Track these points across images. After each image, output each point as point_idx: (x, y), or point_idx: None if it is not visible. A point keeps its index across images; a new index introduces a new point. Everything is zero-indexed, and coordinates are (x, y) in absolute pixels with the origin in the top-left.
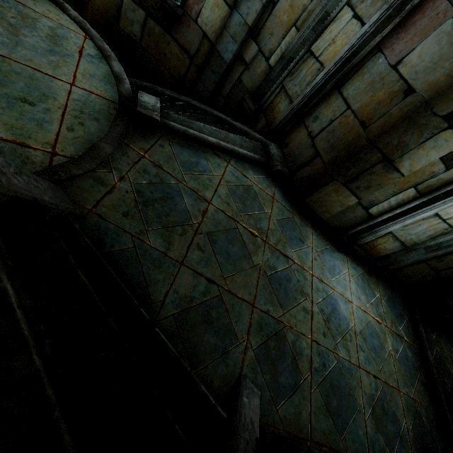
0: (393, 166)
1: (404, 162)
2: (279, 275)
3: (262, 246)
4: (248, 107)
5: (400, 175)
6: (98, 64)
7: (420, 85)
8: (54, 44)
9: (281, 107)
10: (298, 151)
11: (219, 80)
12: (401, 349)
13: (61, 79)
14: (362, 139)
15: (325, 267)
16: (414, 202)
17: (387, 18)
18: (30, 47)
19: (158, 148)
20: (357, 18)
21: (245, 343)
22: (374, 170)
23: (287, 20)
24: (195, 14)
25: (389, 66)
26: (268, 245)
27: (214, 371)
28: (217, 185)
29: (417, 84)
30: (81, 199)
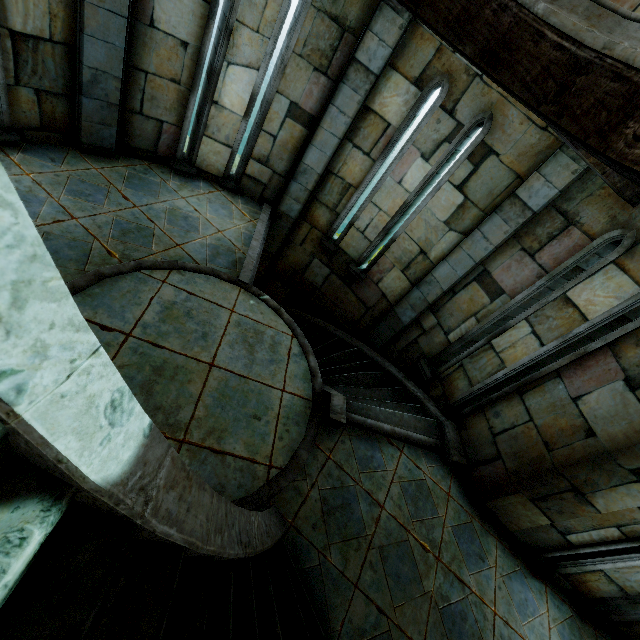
0: (586, 499)
1: (597, 499)
2: (452, 609)
3: (435, 566)
4: (424, 372)
5: (597, 511)
6: (300, 362)
7: (600, 431)
8: (273, 352)
9: (459, 384)
10: (478, 442)
11: (394, 335)
12: None
13: (276, 387)
14: (546, 461)
15: (512, 602)
16: (621, 544)
17: (564, 347)
18: (260, 361)
19: (340, 445)
20: (536, 335)
21: None
22: (564, 497)
23: (466, 309)
24: (376, 279)
25: (569, 397)
26: (441, 564)
27: None
28: (390, 482)
29: (597, 429)
30: (285, 512)
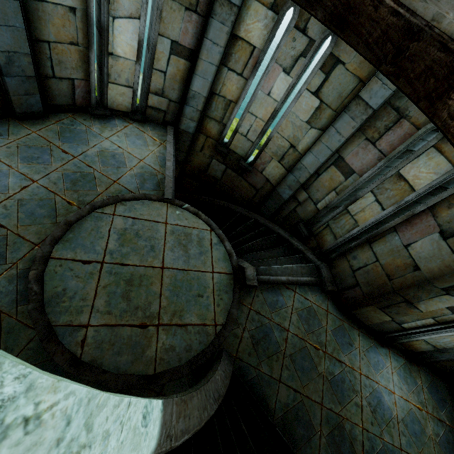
0: (414, 306)
1: (421, 305)
2: (336, 378)
3: (323, 357)
4: (302, 231)
5: (420, 311)
6: (219, 248)
7: (422, 266)
8: (201, 246)
9: (328, 238)
10: (343, 276)
11: (279, 207)
12: (442, 433)
13: (208, 271)
14: (388, 286)
15: (370, 365)
16: (434, 326)
17: (398, 210)
18: (193, 256)
19: (256, 298)
20: (378, 202)
21: (319, 432)
22: (400, 305)
23: (328, 186)
24: (260, 169)
25: (402, 245)
26: (327, 354)
27: (304, 451)
28: (290, 314)
29: (421, 265)
30: (230, 351)
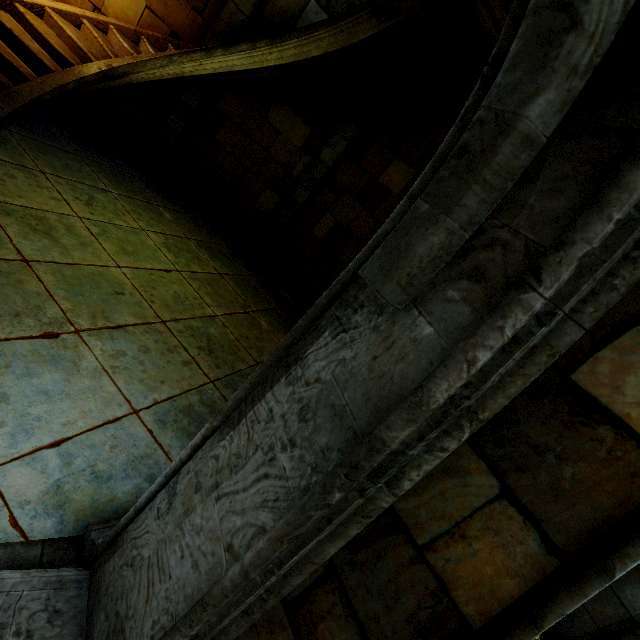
0: None
1: None
2: None
3: None
4: None
5: None
6: None
7: None
8: None
9: None
10: None
11: None
12: None
13: None
14: None
15: None
16: None
17: None
18: None
19: None
20: None
21: None
22: None
23: None
24: None
25: None
26: None
27: None
28: None
29: None
30: None
